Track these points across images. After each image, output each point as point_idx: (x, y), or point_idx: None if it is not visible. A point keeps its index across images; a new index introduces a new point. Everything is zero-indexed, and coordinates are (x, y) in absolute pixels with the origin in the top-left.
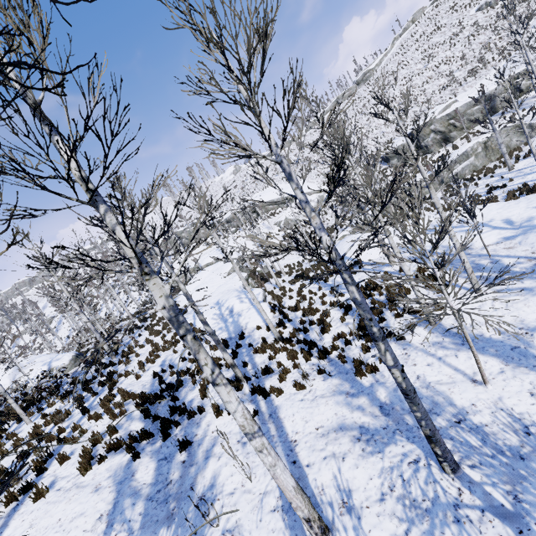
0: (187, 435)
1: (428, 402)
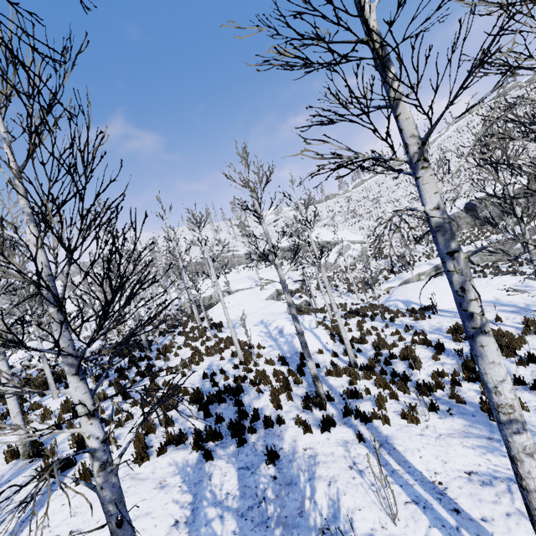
0: (268, 446)
1: None
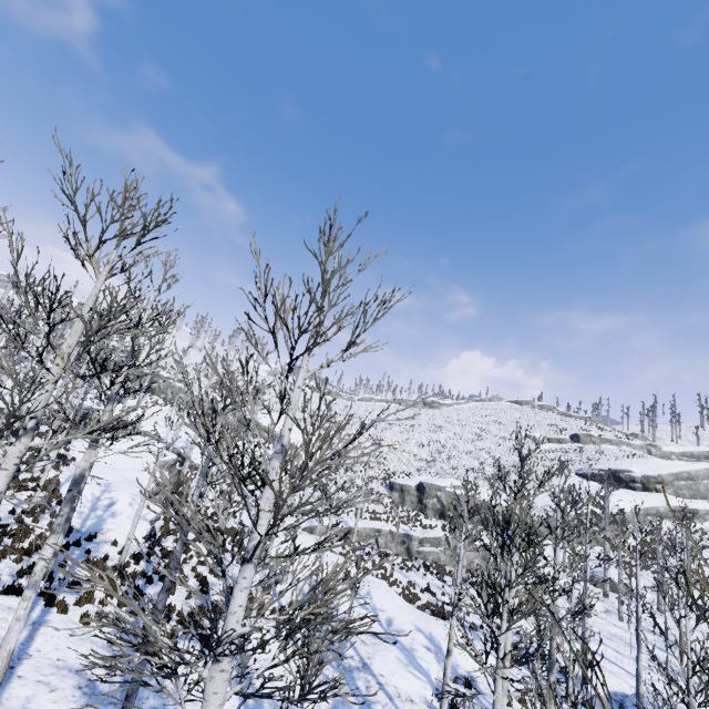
0: None
1: (161, 701)
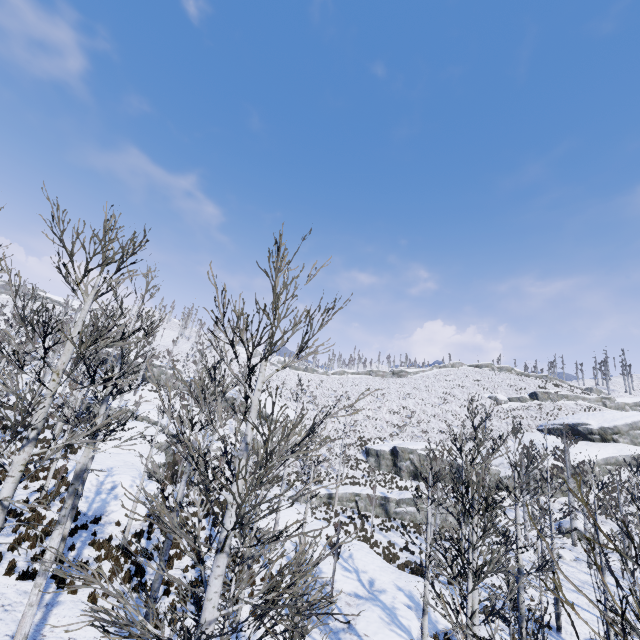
0: None
1: None
